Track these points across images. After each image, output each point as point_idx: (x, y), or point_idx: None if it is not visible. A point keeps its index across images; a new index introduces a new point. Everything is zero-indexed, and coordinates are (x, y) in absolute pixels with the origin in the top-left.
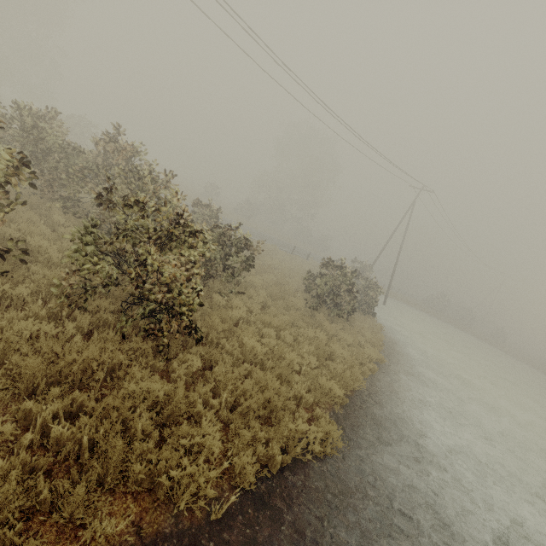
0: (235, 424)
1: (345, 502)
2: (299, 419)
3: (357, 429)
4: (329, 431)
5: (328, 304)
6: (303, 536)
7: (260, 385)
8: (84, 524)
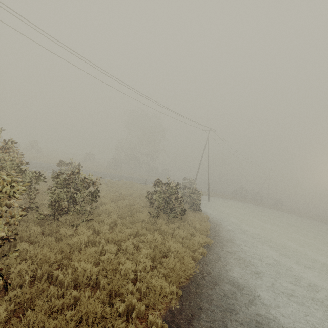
0: None
1: None
2: None
3: (193, 321)
4: None
5: (165, 211)
6: None
7: (81, 314)
8: None
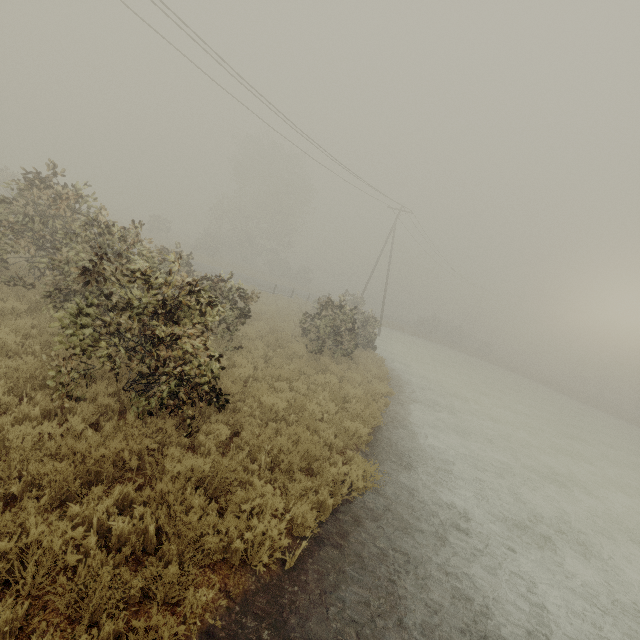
0: (280, 482)
1: (392, 525)
2: (333, 464)
3: (385, 462)
4: (366, 467)
5: (330, 345)
6: (366, 560)
7: (292, 440)
8: (176, 602)
